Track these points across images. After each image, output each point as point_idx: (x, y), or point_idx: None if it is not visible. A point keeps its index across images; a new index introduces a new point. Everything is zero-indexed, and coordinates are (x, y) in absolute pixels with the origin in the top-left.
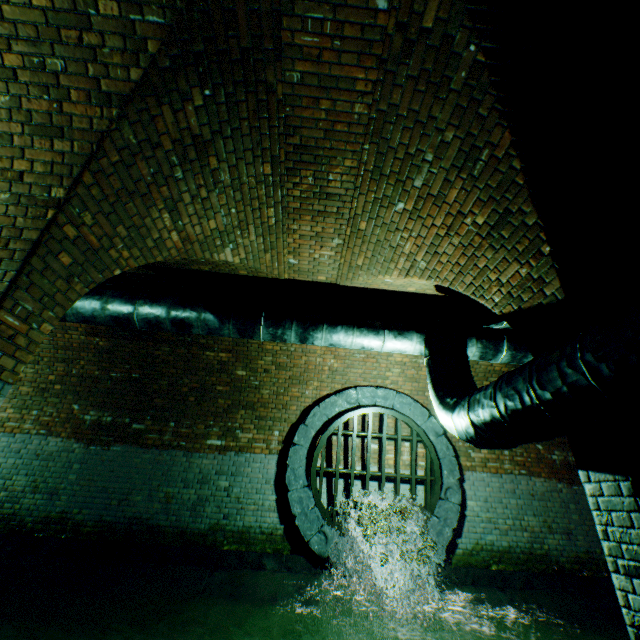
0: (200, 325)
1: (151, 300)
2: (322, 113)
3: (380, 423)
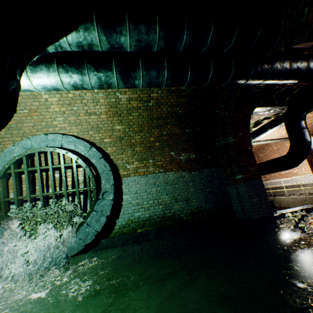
0: None
1: None
2: None
3: (60, 159)
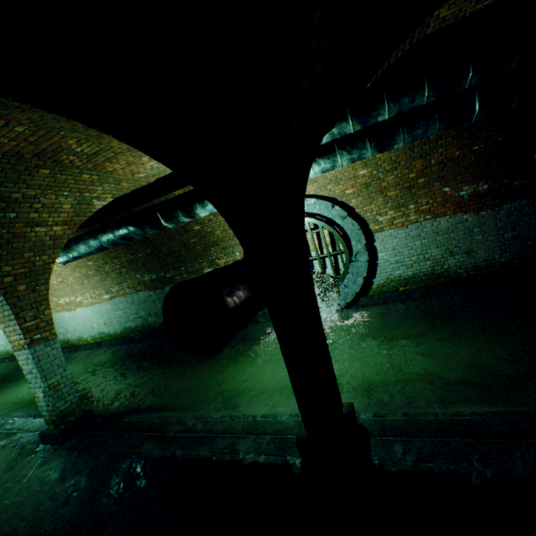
0: (135, 235)
1: (103, 233)
2: (12, 143)
3: None
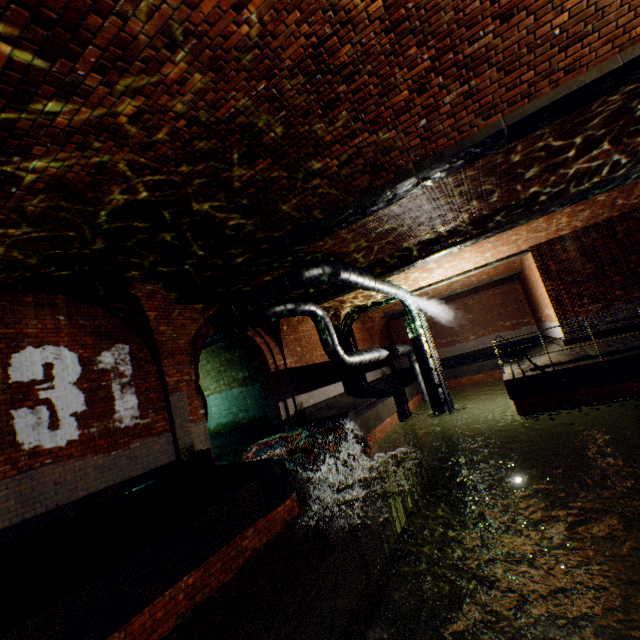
0: None
1: None
2: None
3: None
